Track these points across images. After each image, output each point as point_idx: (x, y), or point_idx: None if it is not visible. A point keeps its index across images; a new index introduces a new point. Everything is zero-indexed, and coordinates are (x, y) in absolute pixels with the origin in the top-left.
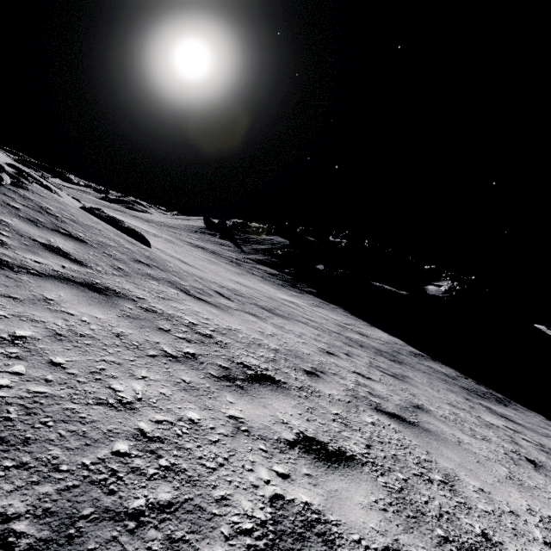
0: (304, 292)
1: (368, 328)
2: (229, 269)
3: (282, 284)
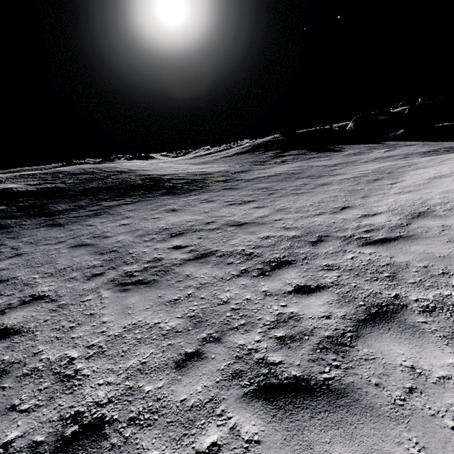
0: None
1: None
2: None
3: None
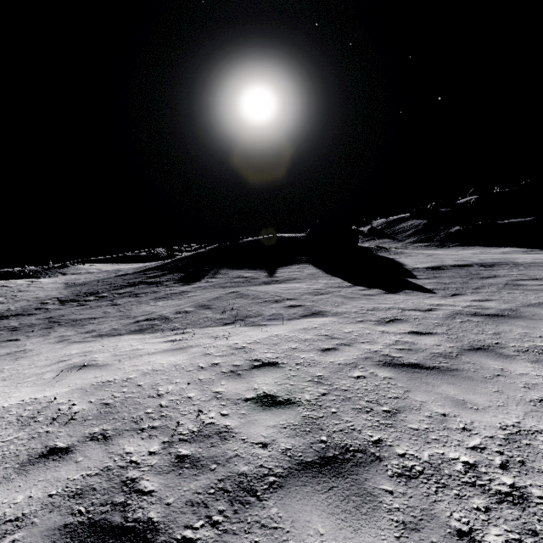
0: (451, 247)
1: (495, 250)
2: None
3: (435, 248)
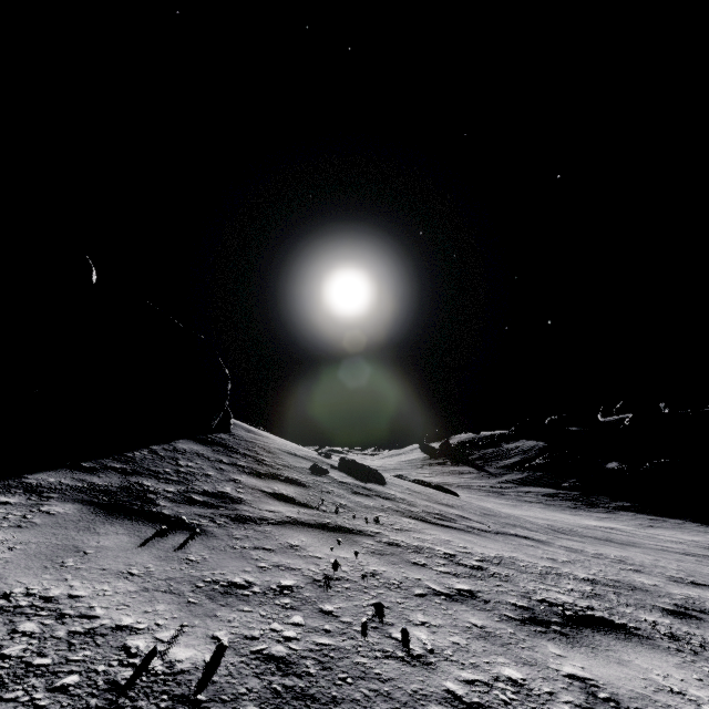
0: (612, 509)
1: None
2: (500, 503)
3: (574, 505)
